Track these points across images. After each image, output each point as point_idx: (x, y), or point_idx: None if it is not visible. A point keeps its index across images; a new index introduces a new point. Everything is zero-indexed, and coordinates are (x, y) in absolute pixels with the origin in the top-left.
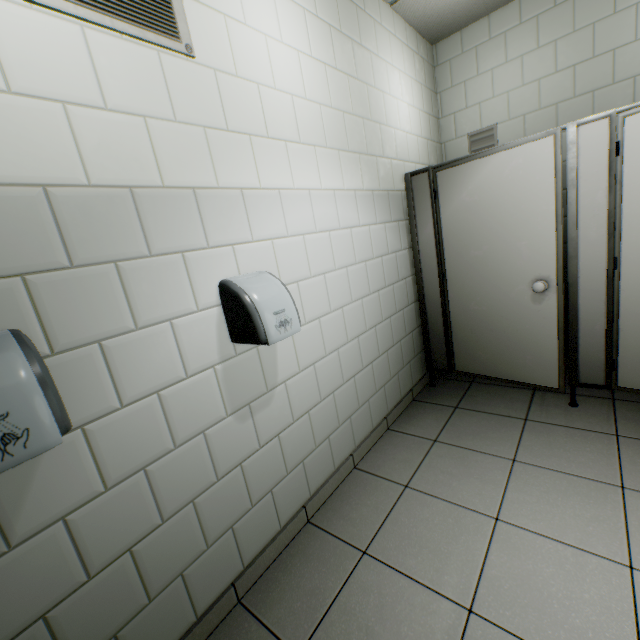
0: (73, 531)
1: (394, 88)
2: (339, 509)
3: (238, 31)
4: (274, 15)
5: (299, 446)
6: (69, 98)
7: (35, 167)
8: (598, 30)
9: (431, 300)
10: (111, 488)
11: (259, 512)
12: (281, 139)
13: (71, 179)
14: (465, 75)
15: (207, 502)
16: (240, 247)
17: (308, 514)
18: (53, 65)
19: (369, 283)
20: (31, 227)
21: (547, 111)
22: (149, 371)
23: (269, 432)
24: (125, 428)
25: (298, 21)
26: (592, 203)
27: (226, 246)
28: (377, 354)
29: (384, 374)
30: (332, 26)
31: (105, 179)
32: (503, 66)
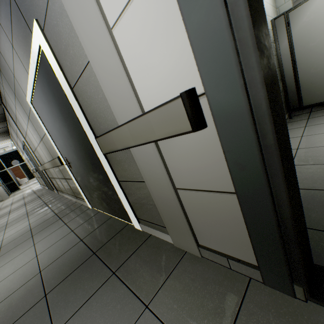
0: None
1: None
2: None
3: None
4: None
5: None
6: None
7: None
8: None
9: (288, 76)
10: None
11: None
12: None
13: None
14: None
15: None
16: None
17: None
18: None
19: None
20: None
21: None
22: None
23: None
24: None
25: None
26: None
27: None
28: None
29: None
30: None
31: None
32: None
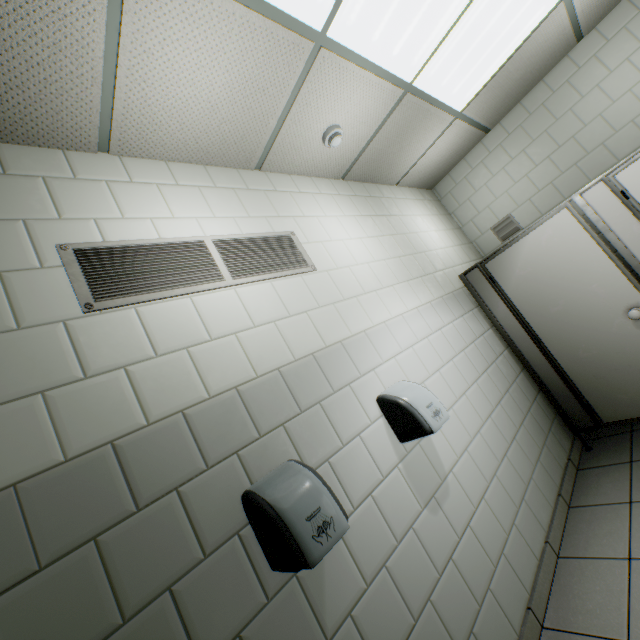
0: (359, 627)
1: (421, 227)
2: (568, 604)
3: (329, 246)
4: (342, 228)
5: (491, 535)
6: (275, 318)
7: (272, 360)
8: (551, 132)
9: (537, 363)
10: (369, 584)
11: (488, 614)
12: (372, 291)
13: (287, 360)
14: (466, 195)
15: (440, 600)
16: (378, 369)
17: (537, 617)
18: (266, 306)
19: (474, 367)
20: (279, 394)
21: (546, 189)
22: (360, 477)
23: (459, 522)
24: (361, 528)
25: (354, 223)
26: (633, 235)
27: (370, 372)
28: (514, 428)
29: (532, 447)
30: (371, 215)
31: (300, 354)
32: (492, 179)
